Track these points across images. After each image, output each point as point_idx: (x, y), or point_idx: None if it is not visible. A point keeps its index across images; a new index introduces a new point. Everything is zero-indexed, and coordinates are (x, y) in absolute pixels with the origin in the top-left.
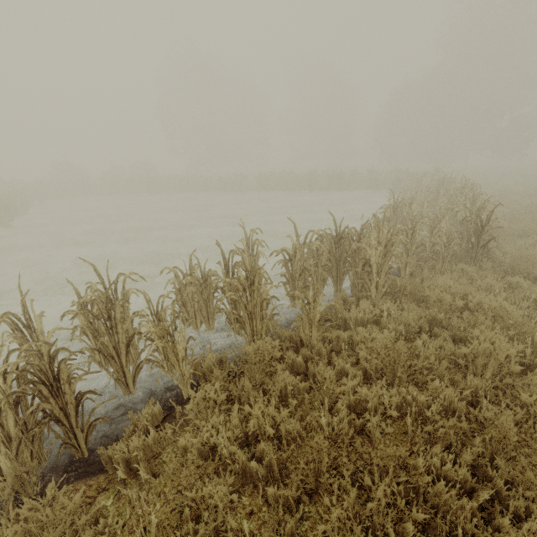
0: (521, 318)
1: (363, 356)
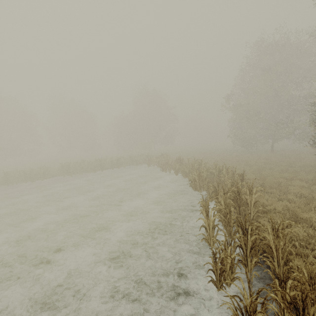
0: (303, 206)
1: (303, 244)
